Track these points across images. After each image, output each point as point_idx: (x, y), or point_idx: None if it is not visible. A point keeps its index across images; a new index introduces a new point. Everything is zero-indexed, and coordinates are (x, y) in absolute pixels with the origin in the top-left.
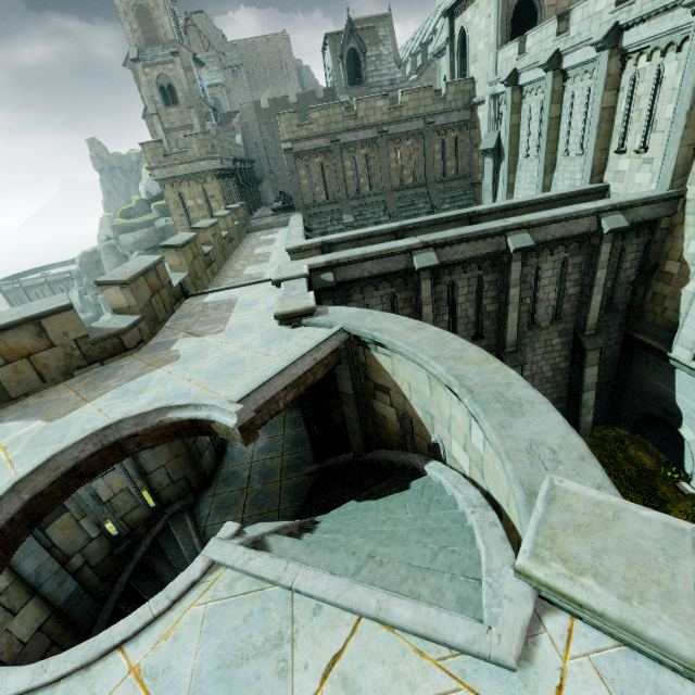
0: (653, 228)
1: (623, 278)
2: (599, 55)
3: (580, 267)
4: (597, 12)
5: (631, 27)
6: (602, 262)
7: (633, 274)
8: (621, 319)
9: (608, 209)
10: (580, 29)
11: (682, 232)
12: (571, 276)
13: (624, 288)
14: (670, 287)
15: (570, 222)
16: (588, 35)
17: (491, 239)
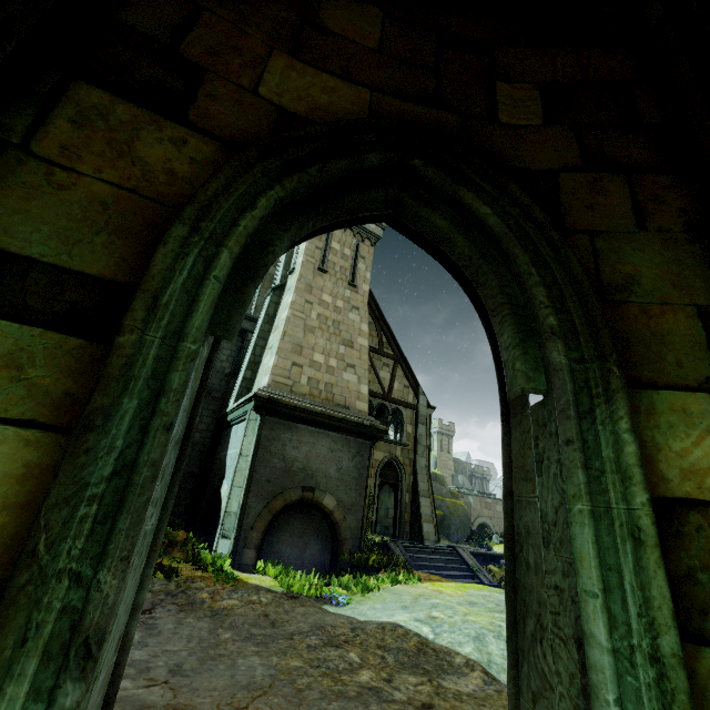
0: (244, 339)
1: (220, 367)
2: None
3: None
4: None
5: None
6: None
7: (229, 368)
8: (216, 407)
9: None
10: None
11: None
12: None
13: (221, 377)
14: None
15: None
16: None
17: None
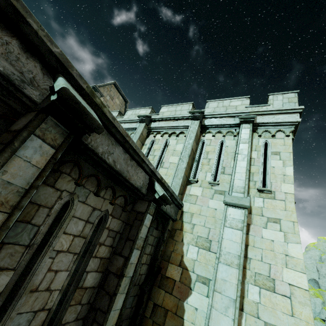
0: (164, 226)
1: (138, 276)
2: (140, 124)
3: (114, 238)
4: (140, 114)
5: (156, 121)
6: (140, 237)
7: (144, 273)
8: None
9: (158, 177)
10: (130, 117)
11: (182, 237)
12: (101, 248)
13: (135, 291)
14: (173, 297)
15: (133, 162)
16: (134, 118)
17: (20, 49)
